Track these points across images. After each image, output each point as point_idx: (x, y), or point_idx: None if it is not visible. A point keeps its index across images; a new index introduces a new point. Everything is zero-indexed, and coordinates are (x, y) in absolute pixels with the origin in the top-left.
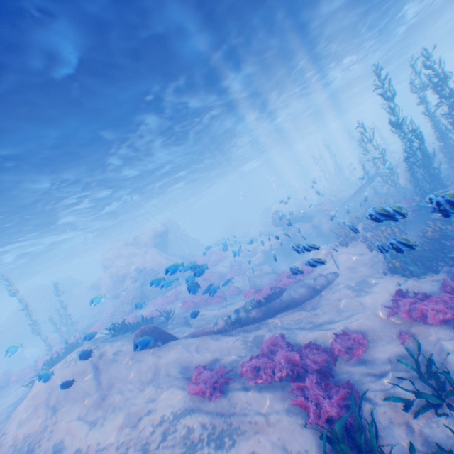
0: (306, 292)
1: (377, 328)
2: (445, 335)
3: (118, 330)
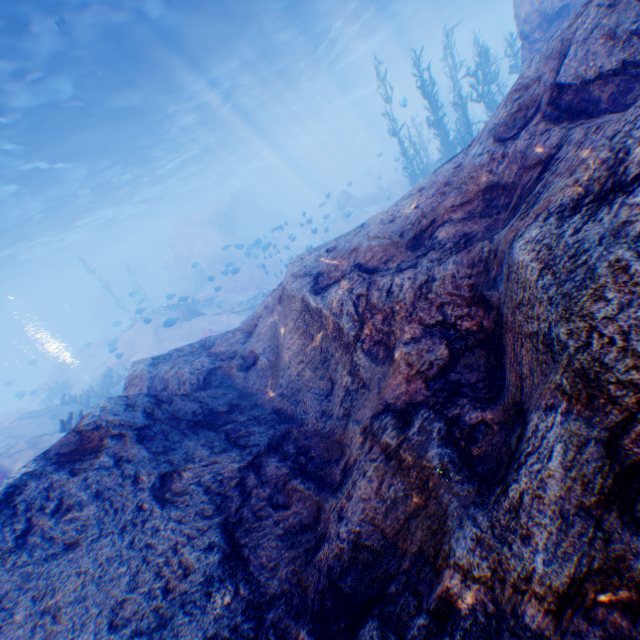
0: None
1: None
2: None
3: (172, 309)
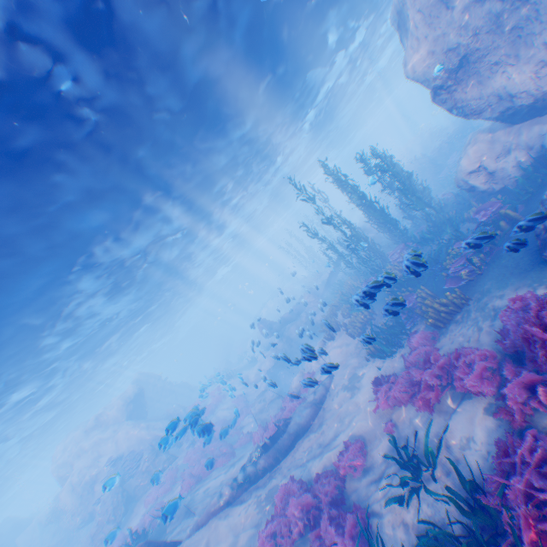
0: (309, 410)
1: (371, 426)
2: (414, 411)
3: None
